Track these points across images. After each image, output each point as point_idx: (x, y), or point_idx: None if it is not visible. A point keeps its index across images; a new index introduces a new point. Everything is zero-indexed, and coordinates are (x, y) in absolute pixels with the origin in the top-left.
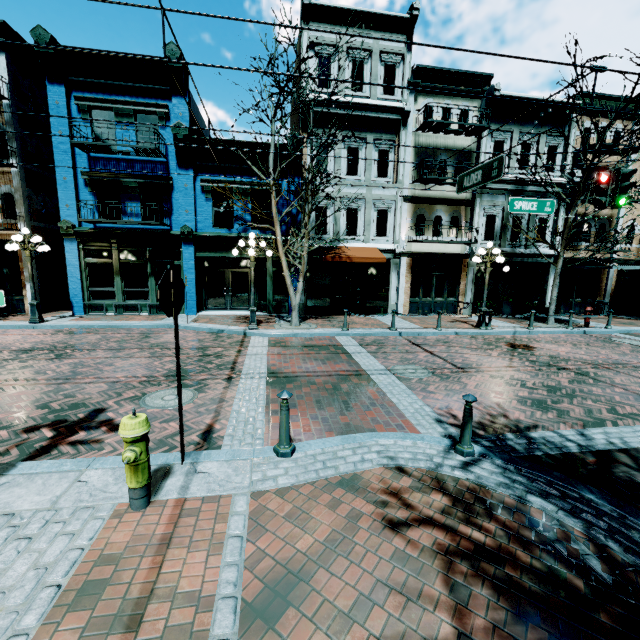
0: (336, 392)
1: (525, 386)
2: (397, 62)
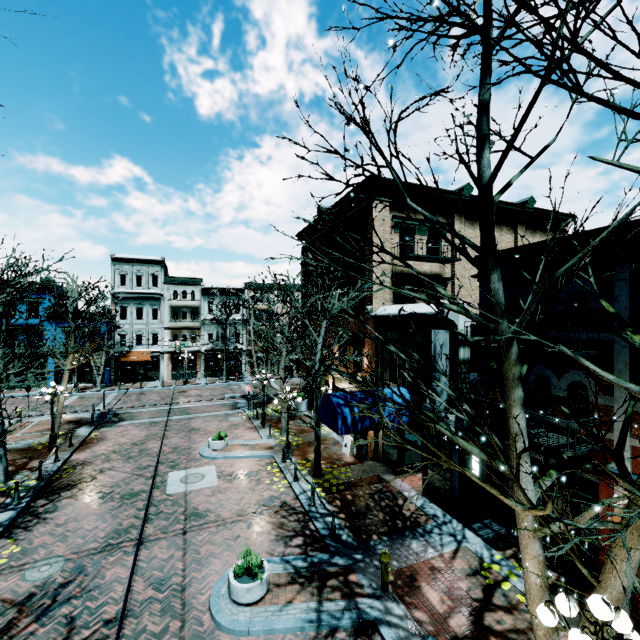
0: (82, 408)
1: (144, 403)
2: (158, 275)
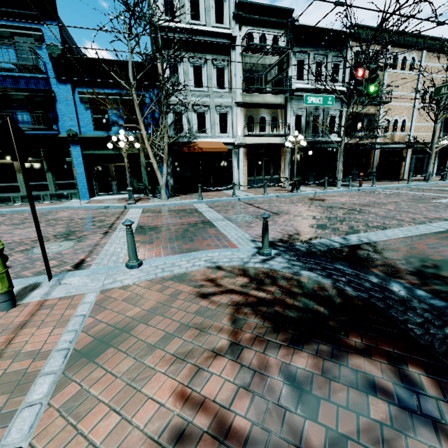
0: (185, 233)
1: (315, 218)
2: None
